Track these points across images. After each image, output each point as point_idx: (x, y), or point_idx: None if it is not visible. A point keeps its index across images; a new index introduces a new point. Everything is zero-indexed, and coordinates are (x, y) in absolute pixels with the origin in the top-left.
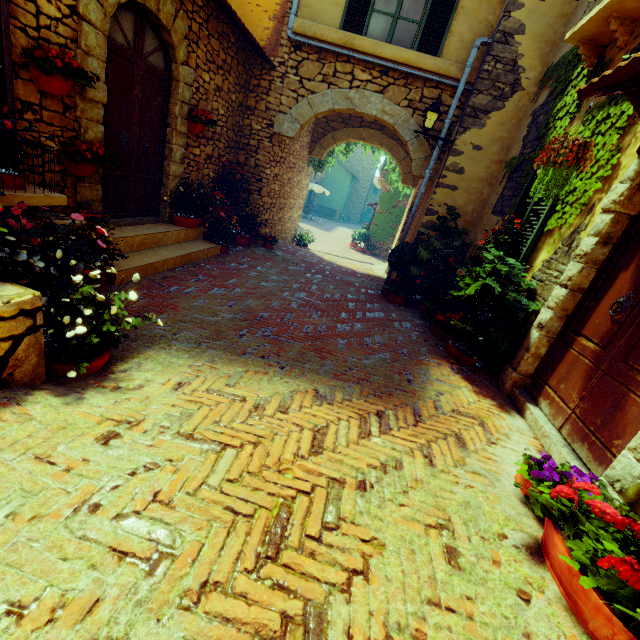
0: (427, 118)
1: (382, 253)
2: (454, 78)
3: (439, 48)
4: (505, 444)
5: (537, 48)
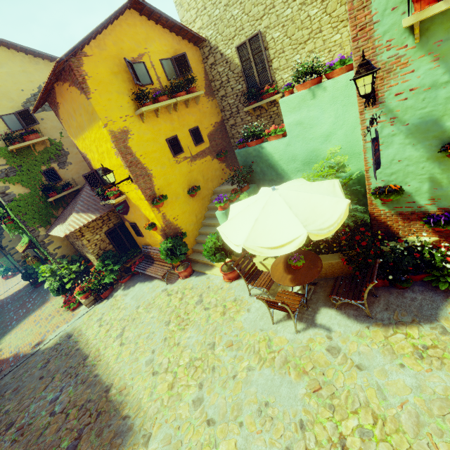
0: None
1: None
2: None
3: None
4: None
5: None
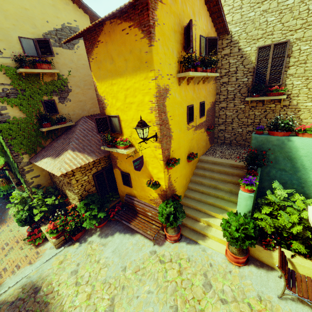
0: None
1: None
2: None
3: None
4: None
5: None
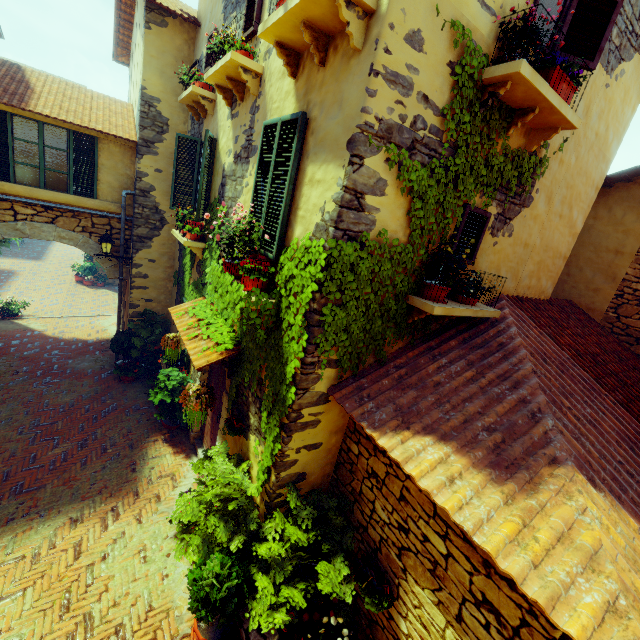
0: (103, 247)
1: (116, 281)
2: (116, 212)
3: (94, 192)
4: (182, 483)
5: (168, 199)
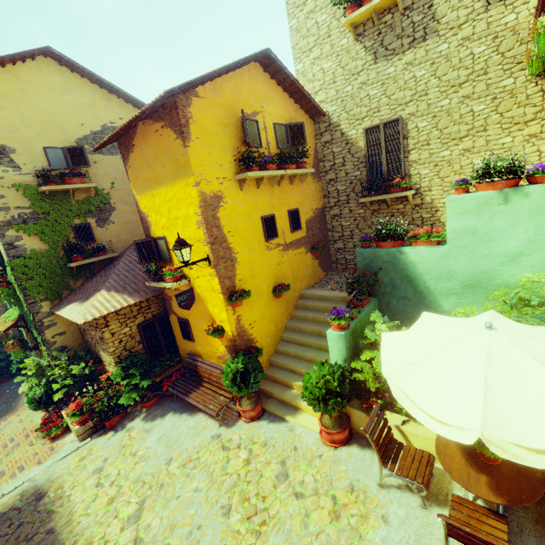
0: None
1: None
2: None
3: None
4: None
5: None
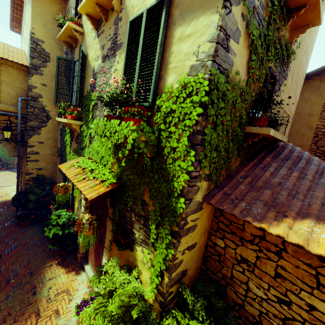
0: (5, 134)
1: (15, 166)
2: (14, 112)
3: None
4: (76, 296)
5: (51, 103)
